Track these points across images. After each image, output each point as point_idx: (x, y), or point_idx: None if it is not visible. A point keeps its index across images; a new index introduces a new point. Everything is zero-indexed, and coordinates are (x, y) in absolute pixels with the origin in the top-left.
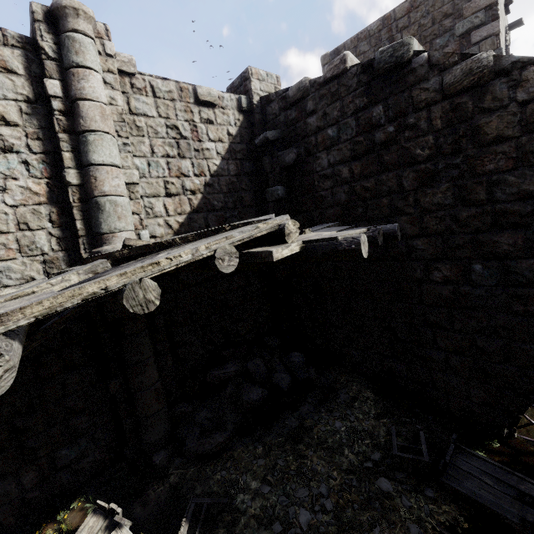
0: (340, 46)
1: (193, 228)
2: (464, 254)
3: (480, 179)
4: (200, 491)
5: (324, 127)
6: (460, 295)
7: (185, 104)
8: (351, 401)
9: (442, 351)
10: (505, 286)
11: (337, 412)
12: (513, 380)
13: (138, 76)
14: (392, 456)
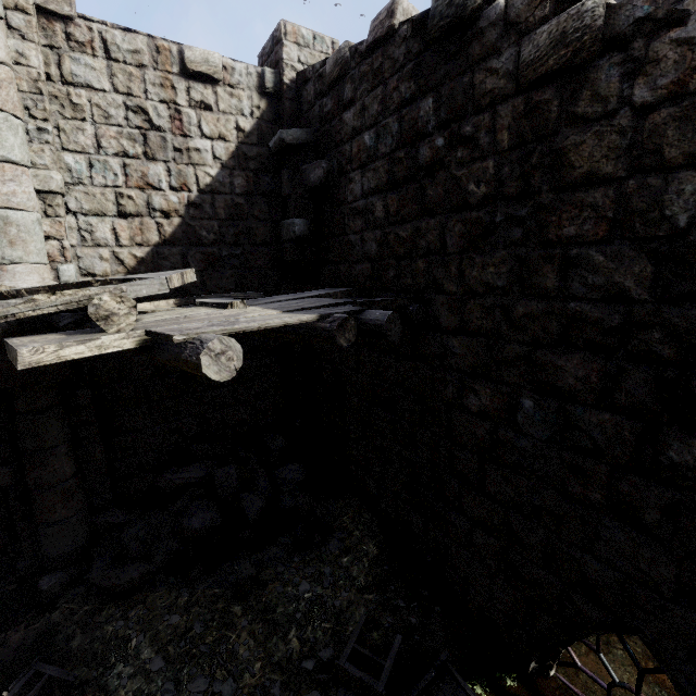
0: None
1: (160, 267)
2: (512, 378)
3: (551, 251)
4: (78, 643)
5: (361, 129)
6: (498, 442)
7: (163, 75)
8: (341, 554)
9: (467, 519)
10: (561, 446)
11: (313, 567)
12: (551, 598)
13: (80, 22)
14: (336, 666)
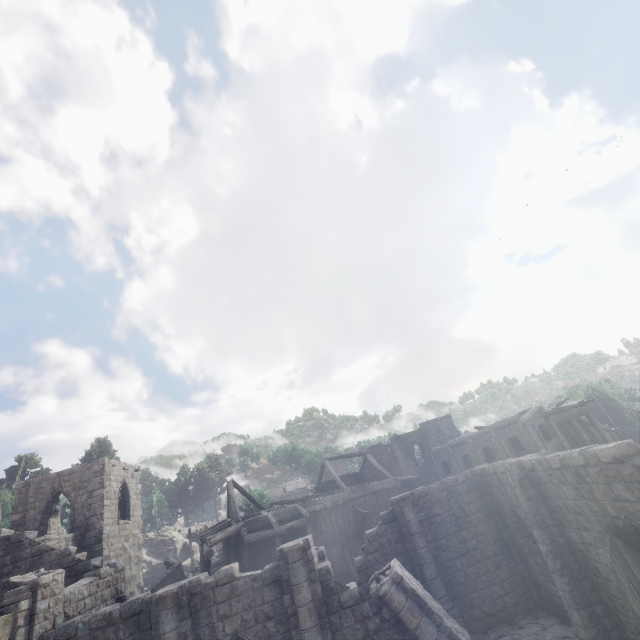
0: (31, 480)
1: None
2: None
3: None
4: None
5: None
6: None
7: None
8: None
9: None
10: None
11: None
12: None
13: None
14: None
